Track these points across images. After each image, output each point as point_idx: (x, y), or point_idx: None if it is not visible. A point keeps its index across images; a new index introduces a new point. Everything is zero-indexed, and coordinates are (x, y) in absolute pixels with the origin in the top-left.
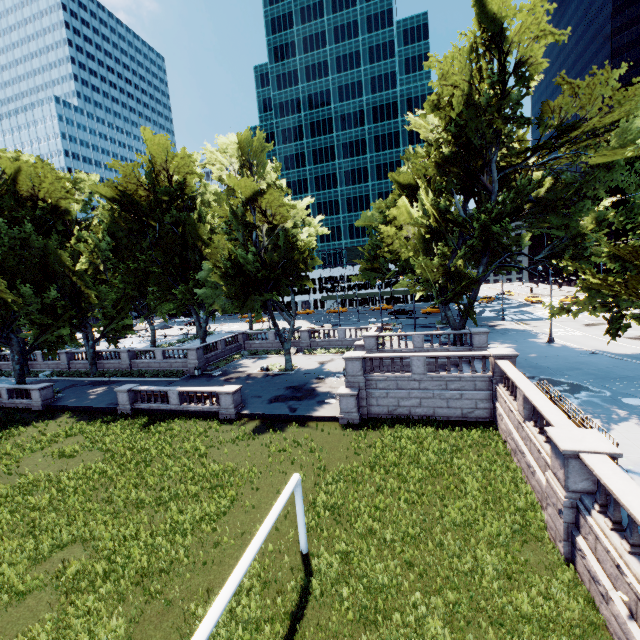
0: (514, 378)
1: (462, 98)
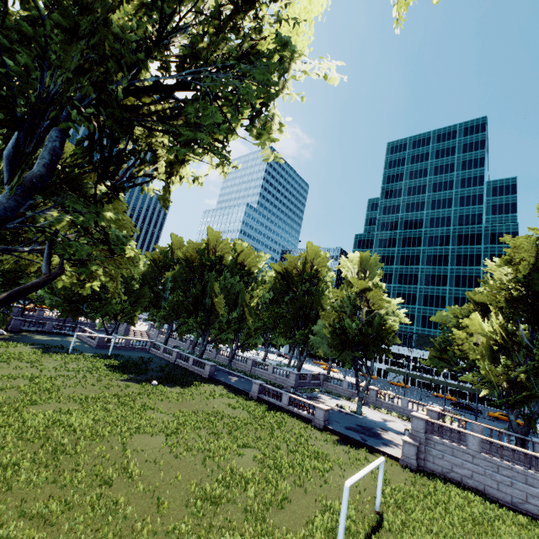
0: None
1: (528, 265)
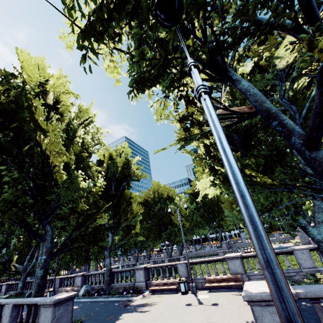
0: None
1: None
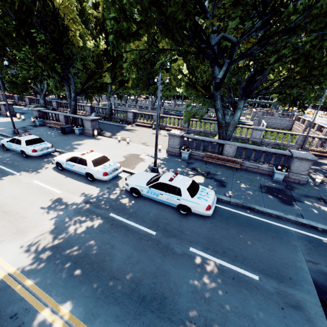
0: (301, 117)
1: None
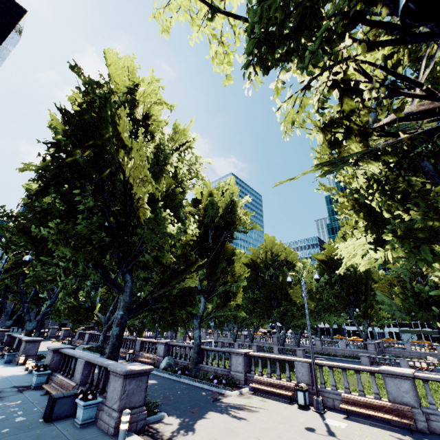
0: None
1: None
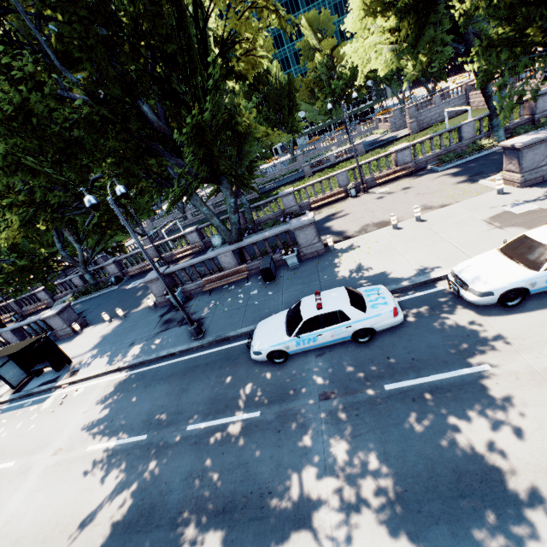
0: None
1: None
